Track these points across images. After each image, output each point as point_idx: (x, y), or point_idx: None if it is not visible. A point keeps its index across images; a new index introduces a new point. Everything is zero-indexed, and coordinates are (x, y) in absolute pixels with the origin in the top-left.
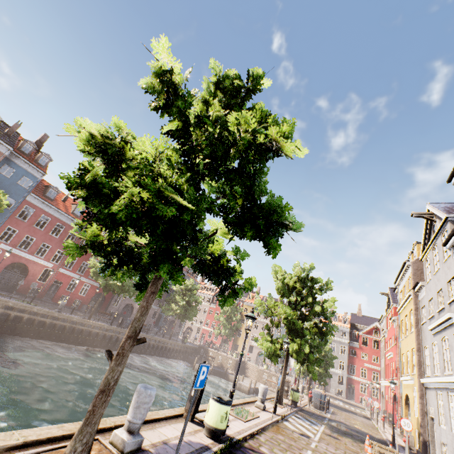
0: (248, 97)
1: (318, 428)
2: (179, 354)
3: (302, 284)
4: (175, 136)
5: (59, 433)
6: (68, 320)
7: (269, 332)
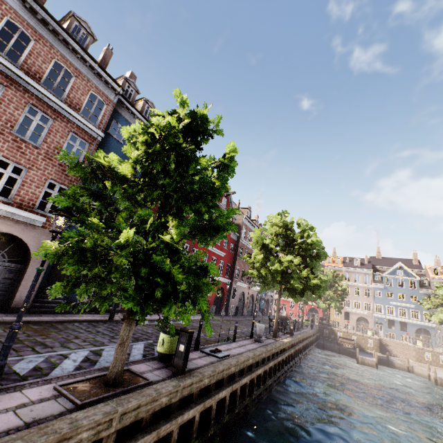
0: None
1: None
2: (316, 342)
3: None
4: None
5: None
6: (277, 352)
7: None
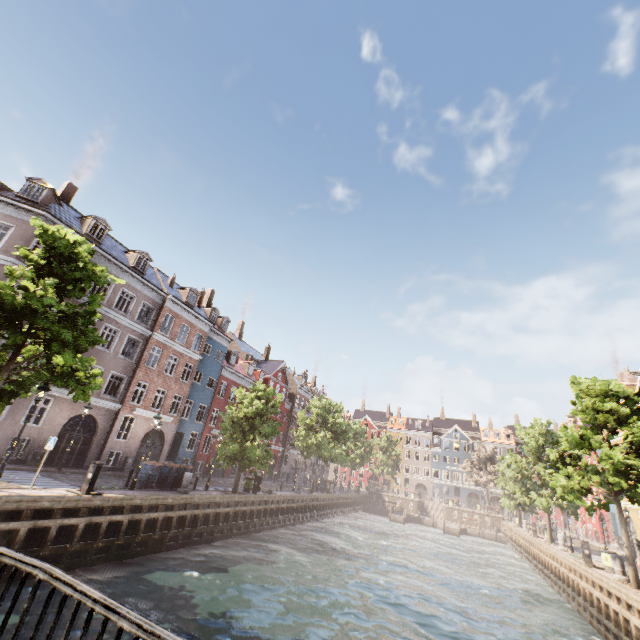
0: (636, 402)
1: (596, 556)
2: (361, 506)
3: (546, 440)
4: (634, 445)
5: (612, 580)
6: (310, 499)
7: (523, 484)
